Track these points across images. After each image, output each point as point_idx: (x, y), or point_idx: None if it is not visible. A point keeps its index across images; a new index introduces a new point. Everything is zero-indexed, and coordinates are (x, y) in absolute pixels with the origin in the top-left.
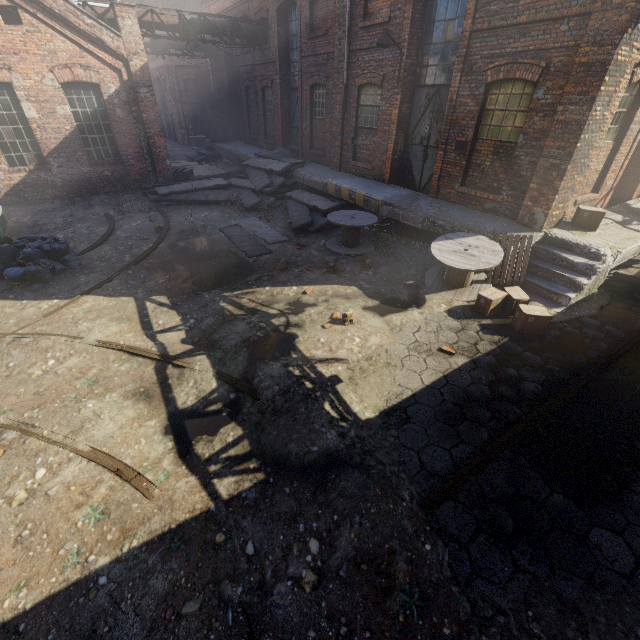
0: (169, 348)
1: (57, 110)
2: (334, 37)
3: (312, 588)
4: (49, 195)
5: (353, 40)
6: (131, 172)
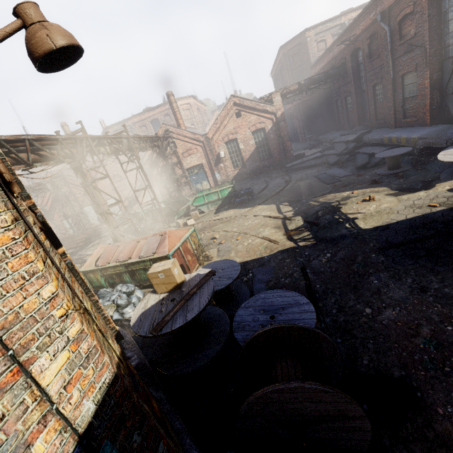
0: (287, 215)
1: (250, 143)
2: (383, 56)
3: (325, 262)
4: (245, 177)
5: (394, 53)
6: (275, 161)
